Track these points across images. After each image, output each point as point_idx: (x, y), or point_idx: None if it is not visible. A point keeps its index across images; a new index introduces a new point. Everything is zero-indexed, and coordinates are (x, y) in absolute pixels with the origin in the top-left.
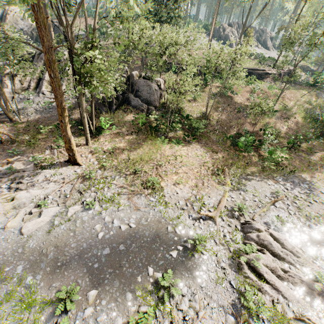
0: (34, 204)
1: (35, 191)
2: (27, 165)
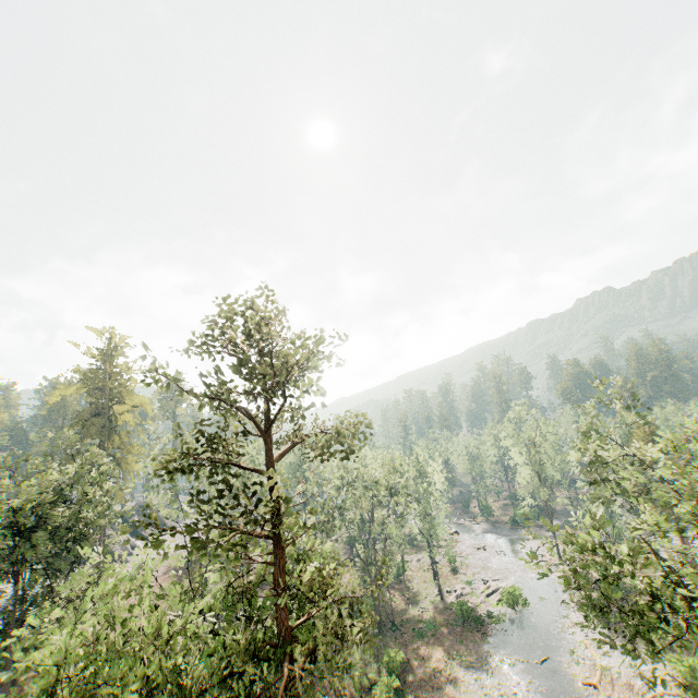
0: None
1: None
2: None
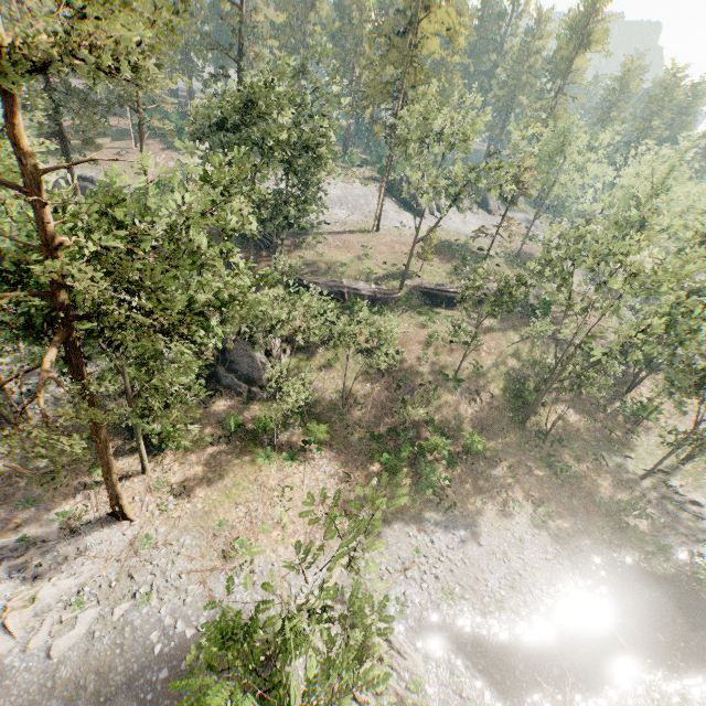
0: (63, 604)
1: (64, 581)
2: (48, 528)
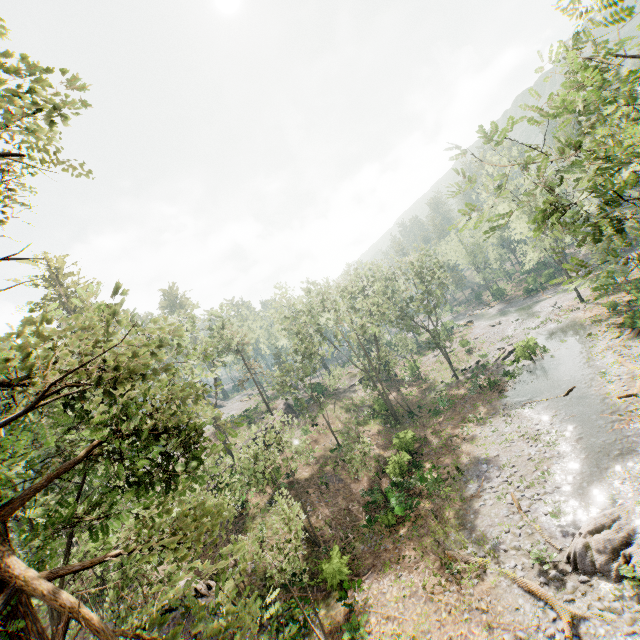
0: None
1: None
2: None
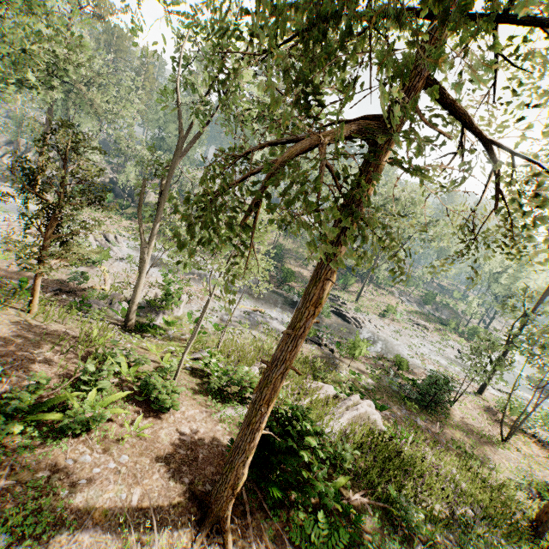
0: None
1: None
2: (2, 183)
